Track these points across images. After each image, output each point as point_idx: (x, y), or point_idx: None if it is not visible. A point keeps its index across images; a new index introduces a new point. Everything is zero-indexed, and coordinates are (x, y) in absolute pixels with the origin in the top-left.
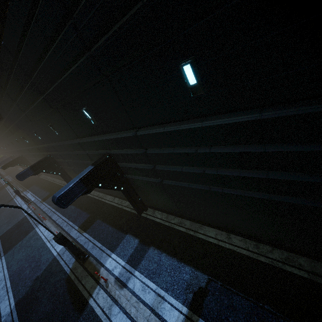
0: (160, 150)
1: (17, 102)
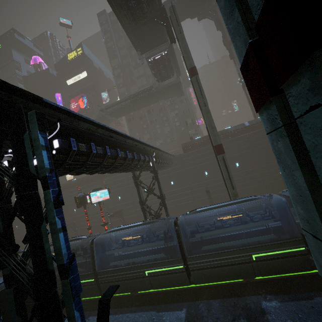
0: None
1: None
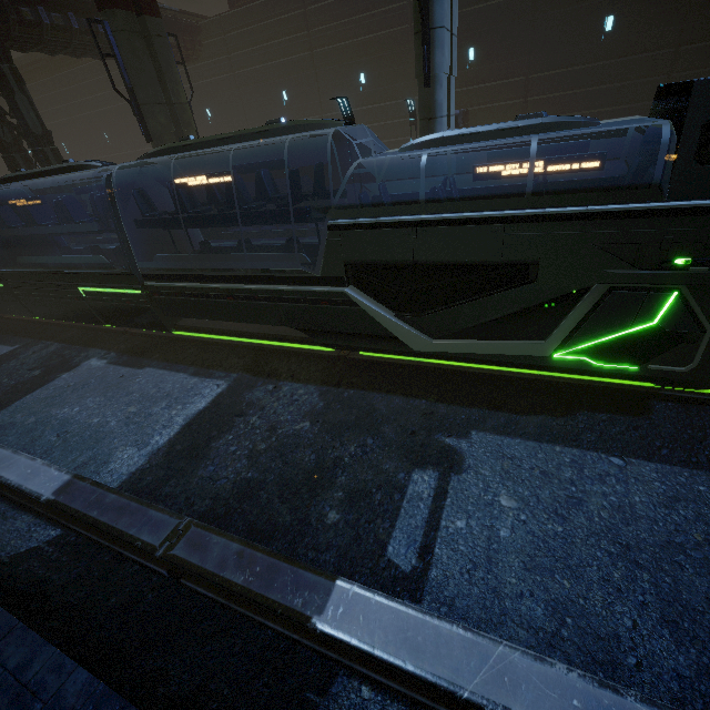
0: (547, 95)
1: (317, 30)
